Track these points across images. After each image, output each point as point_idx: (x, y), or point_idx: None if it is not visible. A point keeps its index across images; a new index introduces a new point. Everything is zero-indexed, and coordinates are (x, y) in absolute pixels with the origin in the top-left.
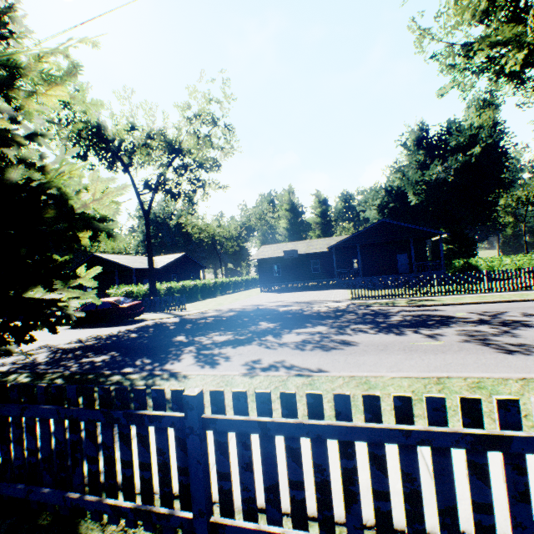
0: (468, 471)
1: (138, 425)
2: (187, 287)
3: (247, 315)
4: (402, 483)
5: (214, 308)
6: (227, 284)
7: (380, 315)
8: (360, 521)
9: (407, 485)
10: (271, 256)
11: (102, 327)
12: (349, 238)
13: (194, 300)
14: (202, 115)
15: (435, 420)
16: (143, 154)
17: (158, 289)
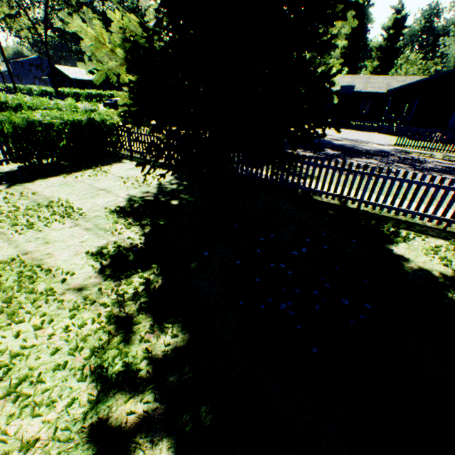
0: (450, 197)
1: (347, 173)
2: None
3: None
4: (429, 198)
5: None
6: None
7: (417, 162)
8: (410, 205)
9: (430, 199)
10: None
11: None
12: (415, 83)
13: None
14: None
15: (449, 184)
16: None
17: None
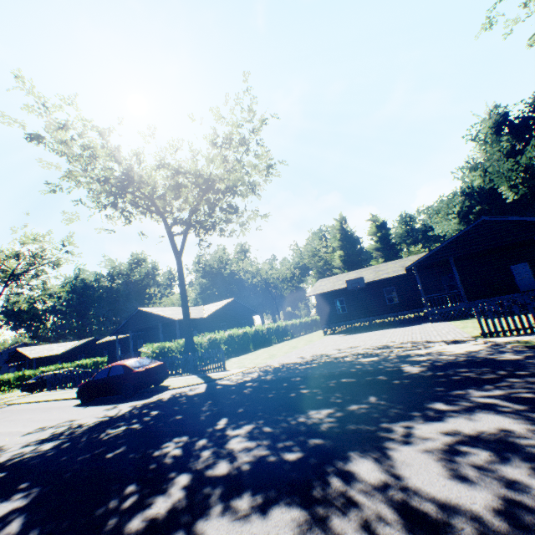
0: None
1: None
2: (235, 336)
3: (305, 377)
4: None
5: (261, 363)
6: (283, 328)
7: None
8: None
9: None
10: (331, 289)
11: (109, 403)
12: (435, 250)
13: (245, 352)
14: (230, 138)
15: None
16: (176, 194)
17: (200, 342)
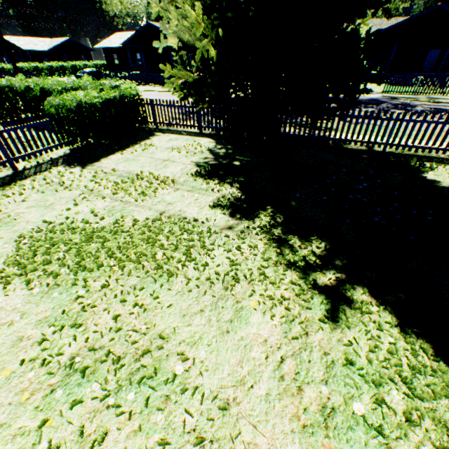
0: None
1: (374, 121)
2: None
3: None
4: (444, 134)
5: None
6: None
7: (408, 106)
8: (428, 142)
9: (445, 135)
10: None
11: None
12: (394, 26)
13: None
14: None
15: None
16: None
17: None
